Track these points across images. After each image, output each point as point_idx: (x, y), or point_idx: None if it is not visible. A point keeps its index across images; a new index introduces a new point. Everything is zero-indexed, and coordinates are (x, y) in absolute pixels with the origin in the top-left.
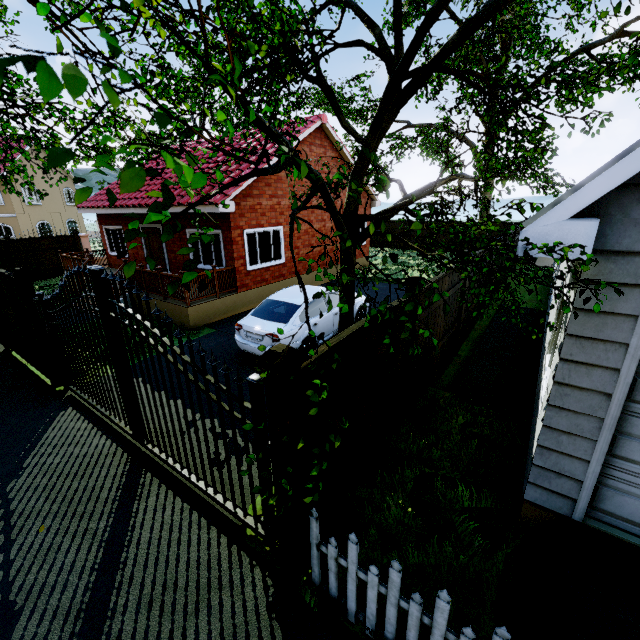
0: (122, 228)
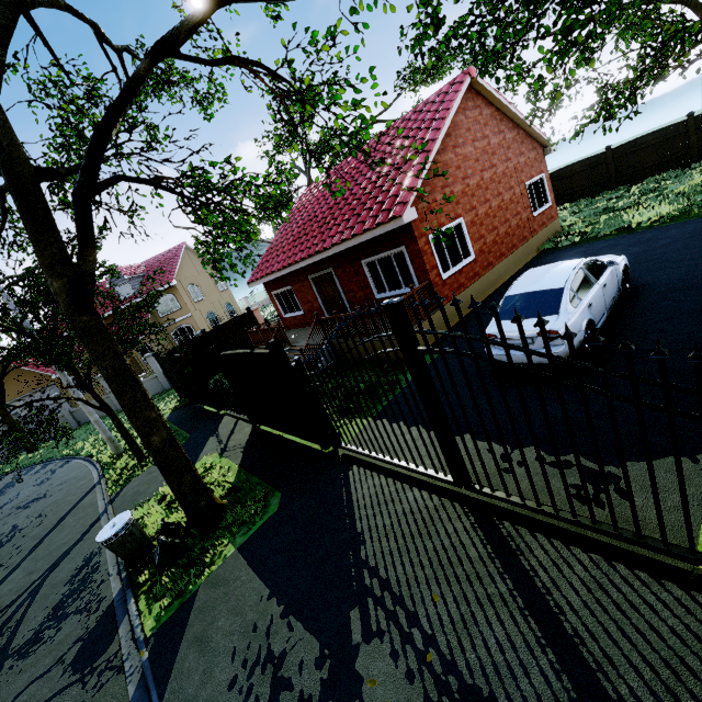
0: (291, 287)
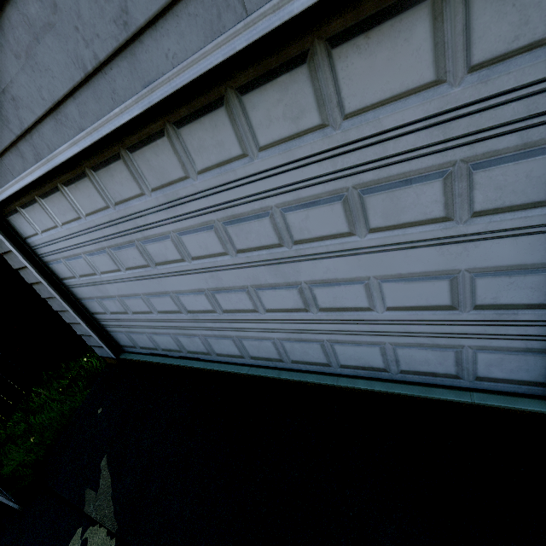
0: None
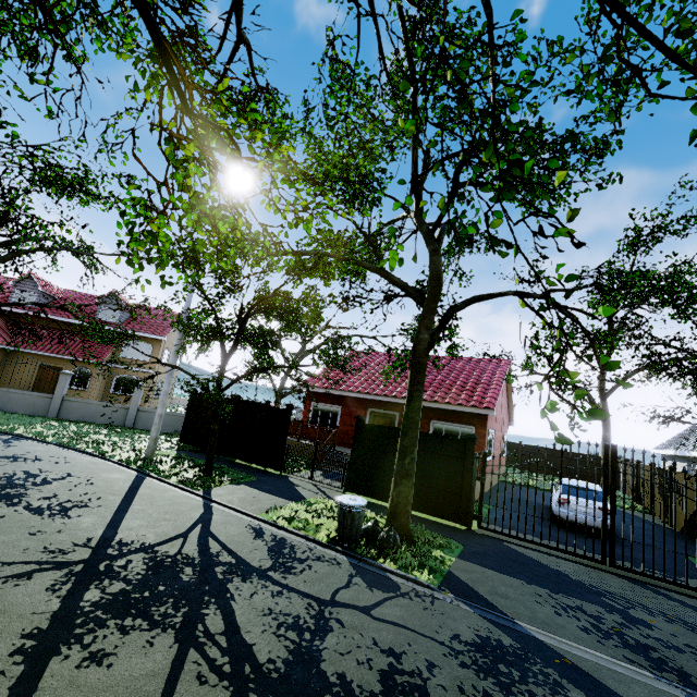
0: (341, 407)
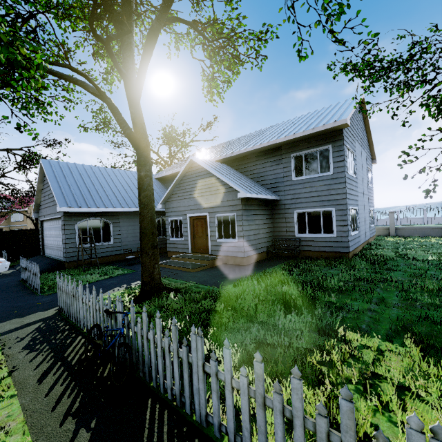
0: None
